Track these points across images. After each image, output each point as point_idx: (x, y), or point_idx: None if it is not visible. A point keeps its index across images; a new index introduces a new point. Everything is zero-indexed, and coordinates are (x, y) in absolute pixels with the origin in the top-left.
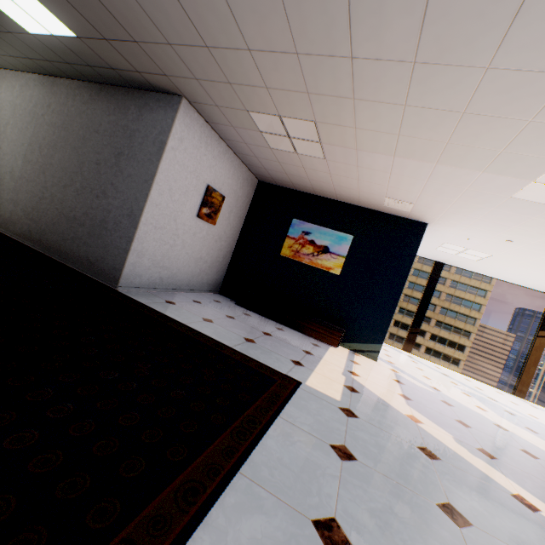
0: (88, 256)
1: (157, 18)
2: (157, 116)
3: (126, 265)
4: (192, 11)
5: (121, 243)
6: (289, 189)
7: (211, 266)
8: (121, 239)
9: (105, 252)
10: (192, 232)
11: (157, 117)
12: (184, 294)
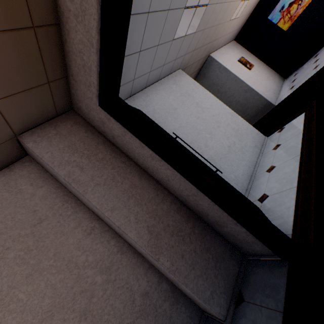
0: (252, 116)
1: (206, 42)
2: (211, 69)
3: (266, 99)
4: (215, 23)
5: (255, 99)
6: (248, 19)
7: (271, 76)
8: (254, 99)
9: (255, 108)
10: (256, 75)
11: (211, 70)
12: (283, 89)
